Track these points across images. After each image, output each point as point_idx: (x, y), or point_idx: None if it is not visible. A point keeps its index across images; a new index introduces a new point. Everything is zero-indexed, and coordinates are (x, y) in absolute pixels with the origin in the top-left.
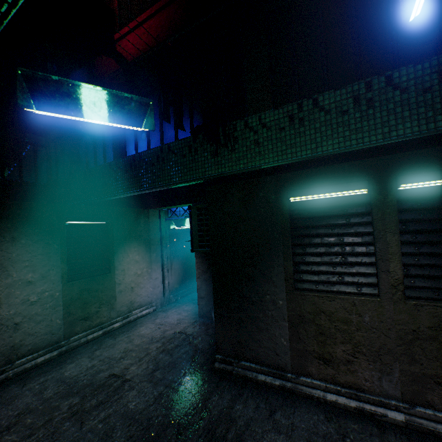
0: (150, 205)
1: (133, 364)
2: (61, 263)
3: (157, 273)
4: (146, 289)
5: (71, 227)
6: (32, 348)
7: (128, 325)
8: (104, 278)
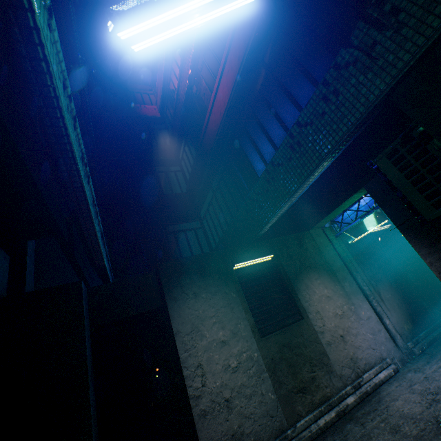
0: (308, 225)
1: None
2: (245, 314)
3: (365, 309)
4: (363, 337)
5: (239, 271)
6: (255, 439)
7: (368, 400)
8: (299, 327)
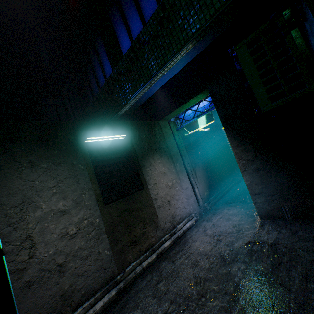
0: (159, 116)
1: (229, 311)
2: (92, 185)
3: (186, 182)
4: (181, 201)
5: (91, 146)
6: (86, 292)
7: (178, 242)
8: (139, 195)
